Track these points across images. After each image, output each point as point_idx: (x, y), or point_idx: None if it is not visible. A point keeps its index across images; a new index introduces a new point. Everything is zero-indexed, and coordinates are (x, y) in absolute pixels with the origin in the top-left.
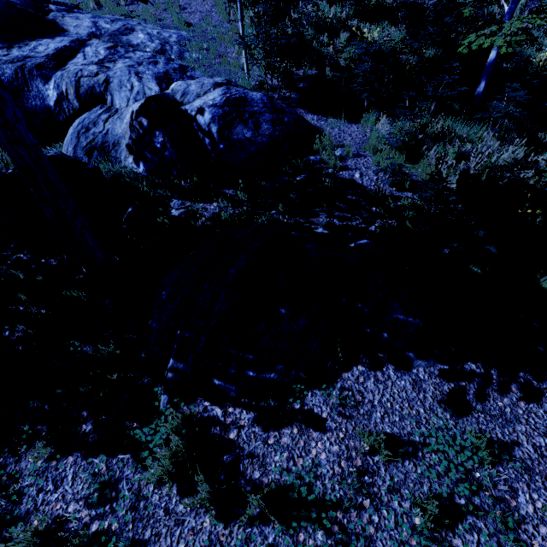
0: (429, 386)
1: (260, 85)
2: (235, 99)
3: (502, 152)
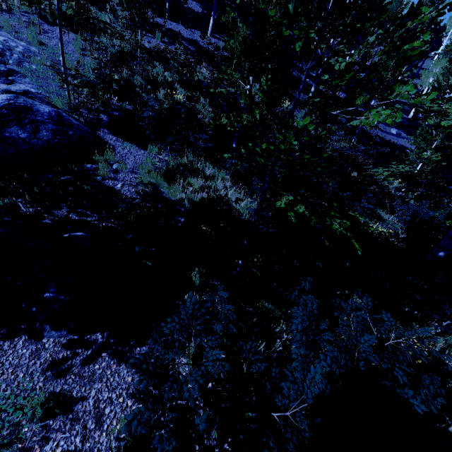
0: (47, 354)
1: (79, 104)
2: (18, 106)
3: (230, 189)
